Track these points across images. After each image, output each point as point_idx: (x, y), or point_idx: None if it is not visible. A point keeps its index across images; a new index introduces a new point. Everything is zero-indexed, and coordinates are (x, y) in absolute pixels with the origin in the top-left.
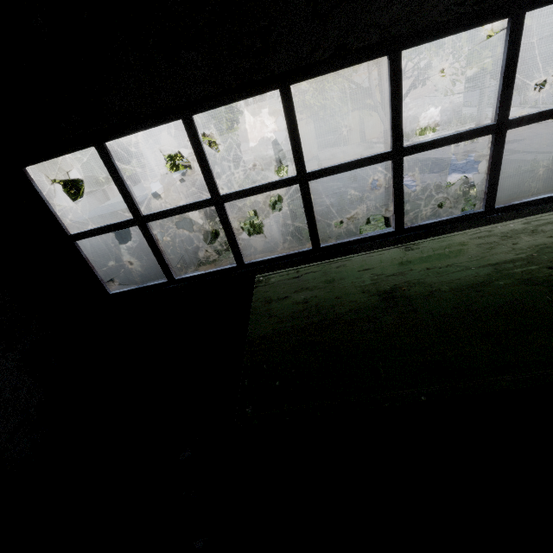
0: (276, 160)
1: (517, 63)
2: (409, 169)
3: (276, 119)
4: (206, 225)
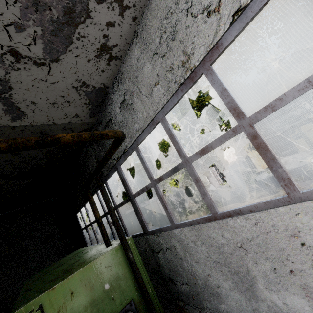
0: (247, 170)
1: (110, 192)
2: (312, 174)
3: (240, 150)
4: (177, 216)
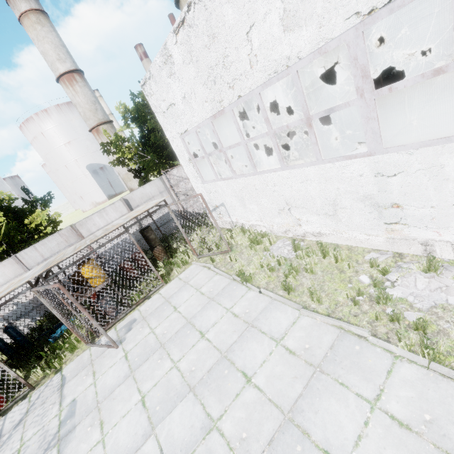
0: None
1: None
2: None
3: None
4: None
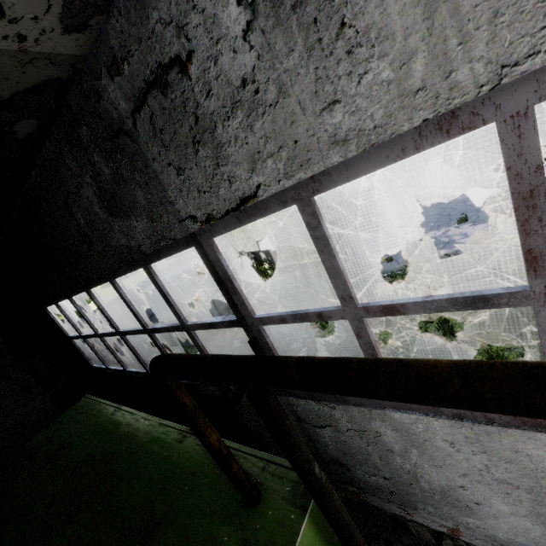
0: (364, 193)
1: (164, 292)
2: (481, 213)
3: None
4: (253, 279)
